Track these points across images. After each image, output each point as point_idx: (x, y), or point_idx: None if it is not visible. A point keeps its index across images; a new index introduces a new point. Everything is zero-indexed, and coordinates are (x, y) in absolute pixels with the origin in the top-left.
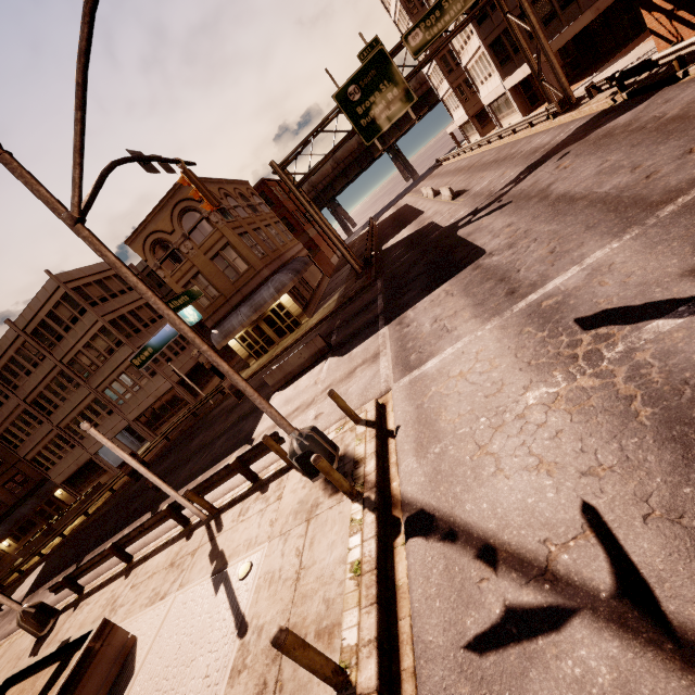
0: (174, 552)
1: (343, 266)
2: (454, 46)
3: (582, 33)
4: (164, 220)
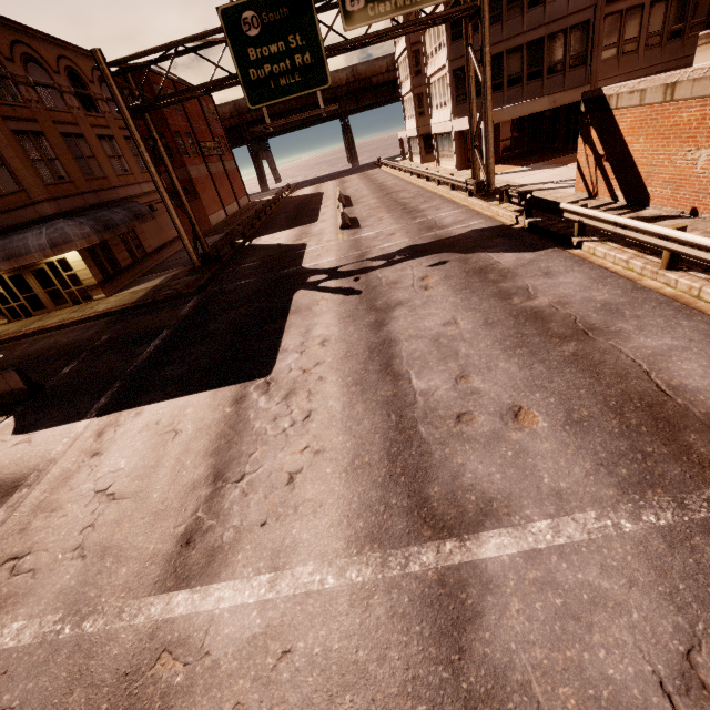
0: None
1: (214, 234)
2: (426, 46)
3: (537, 115)
4: None
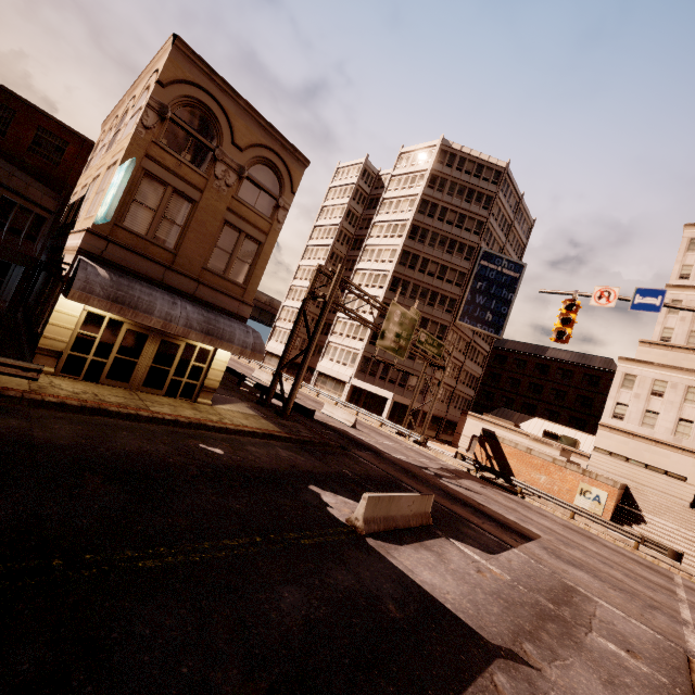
0: None
1: None
2: (336, 327)
3: (381, 398)
4: (248, 131)
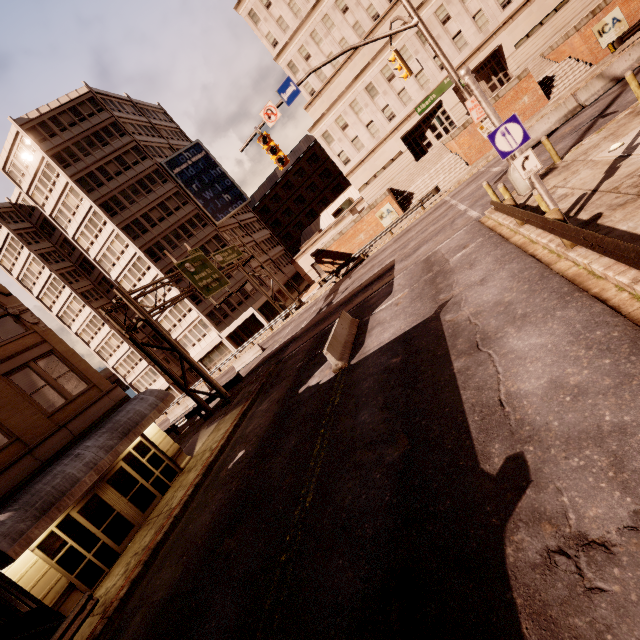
0: (623, 211)
1: None
2: (164, 327)
3: (248, 320)
4: None
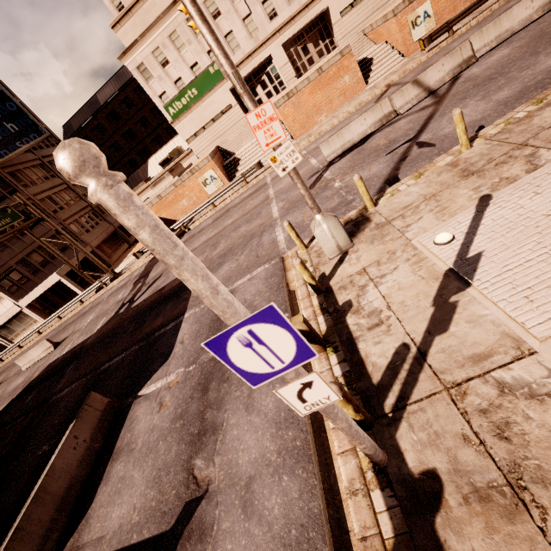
0: (489, 542)
1: None
2: None
3: None
4: None
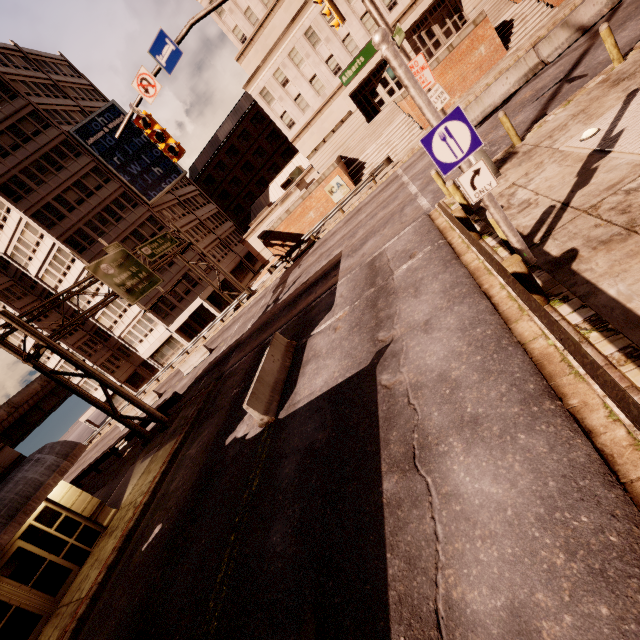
0: (608, 255)
1: None
2: (104, 324)
3: (200, 307)
4: None
